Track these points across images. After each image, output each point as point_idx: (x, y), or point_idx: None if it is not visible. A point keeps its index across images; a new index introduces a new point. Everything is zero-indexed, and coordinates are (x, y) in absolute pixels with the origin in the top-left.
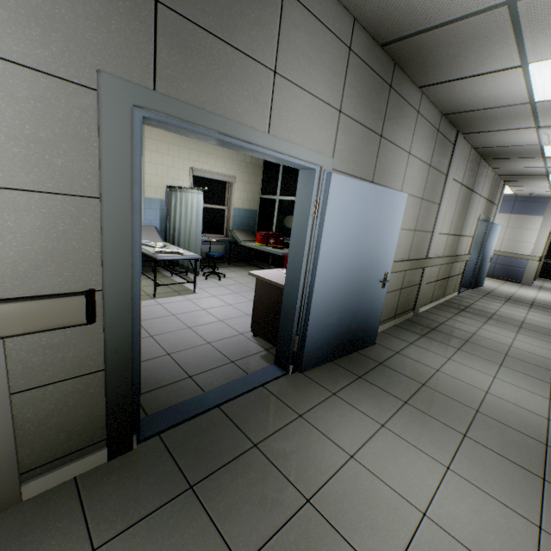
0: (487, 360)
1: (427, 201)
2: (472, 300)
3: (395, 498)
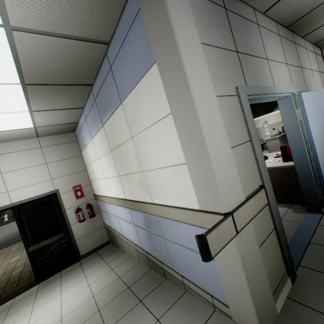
0: None
1: None
2: None
3: None
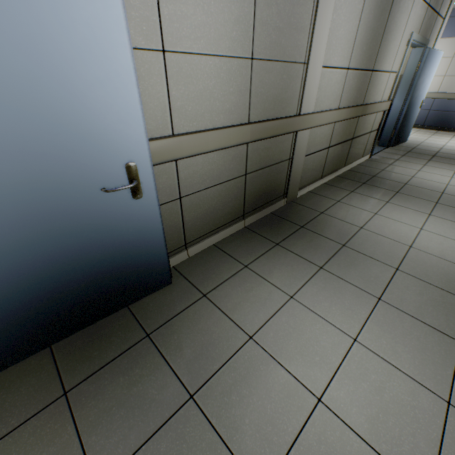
0: (360, 289)
1: None
2: (385, 164)
3: None
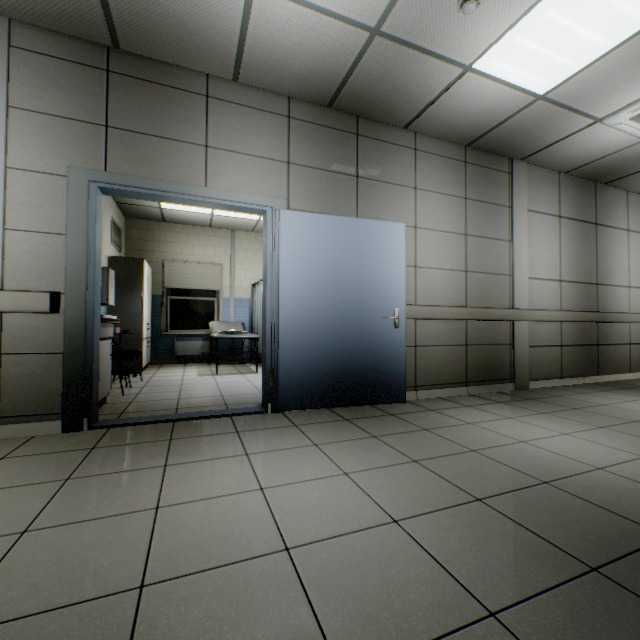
0: (582, 422)
1: (479, 237)
2: None
3: (247, 477)
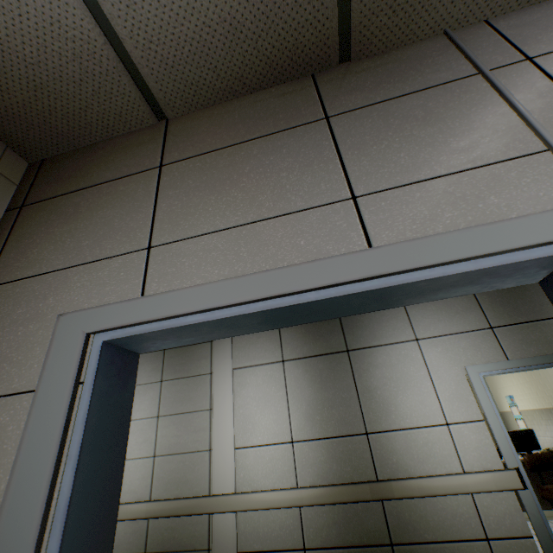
0: None
1: (174, 414)
2: None
3: None
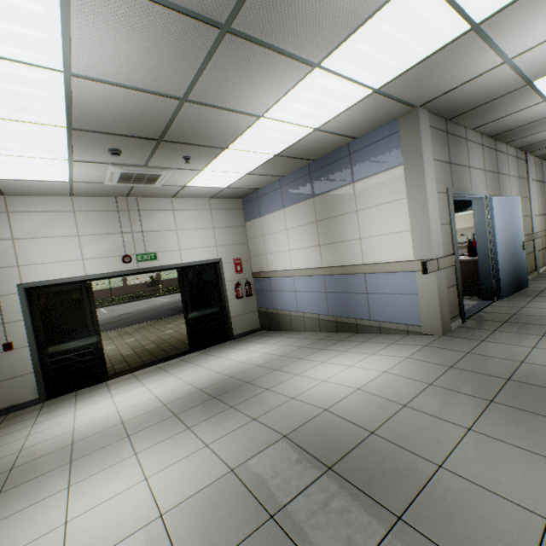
0: None
1: (522, 197)
2: None
3: None
